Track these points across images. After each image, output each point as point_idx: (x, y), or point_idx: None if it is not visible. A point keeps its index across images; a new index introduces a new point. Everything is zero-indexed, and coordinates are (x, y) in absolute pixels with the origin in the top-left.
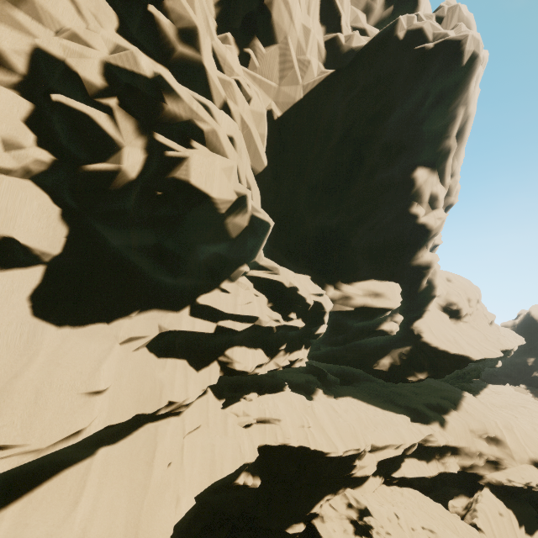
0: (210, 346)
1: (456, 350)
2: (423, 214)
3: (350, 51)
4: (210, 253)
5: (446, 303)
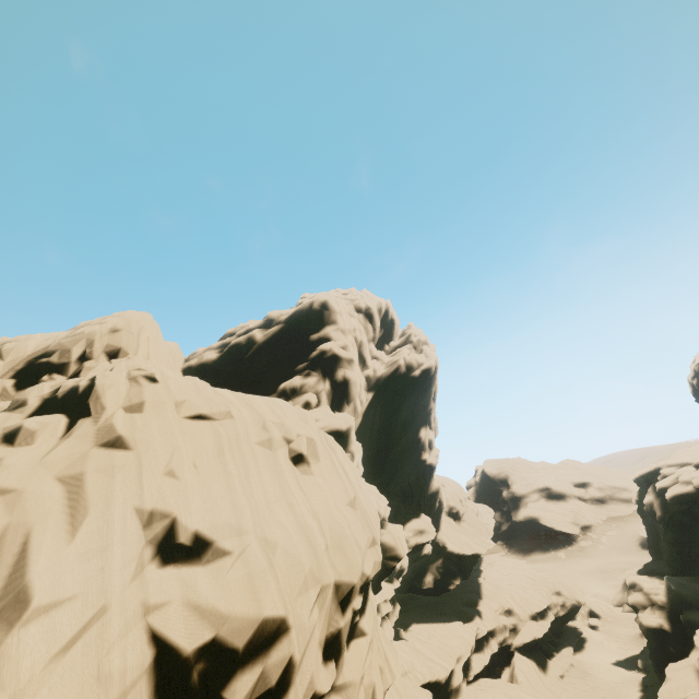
0: None
1: (471, 552)
2: (428, 457)
3: (377, 377)
4: None
5: (449, 509)
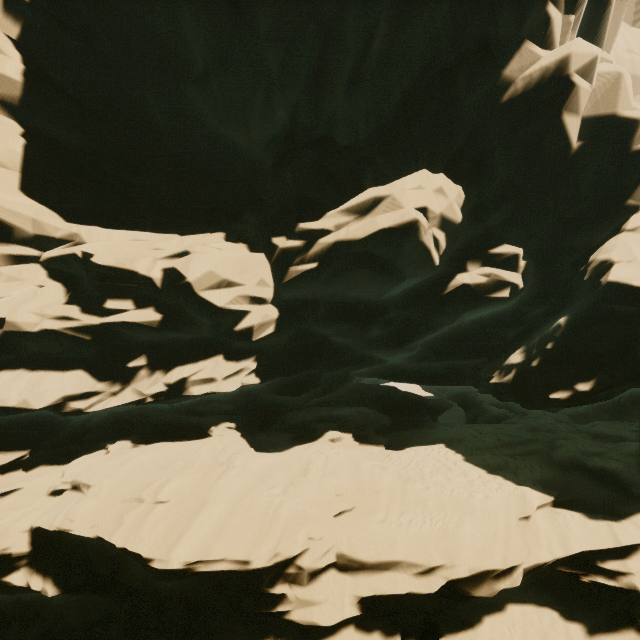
0: None
1: None
2: None
3: None
4: None
5: None
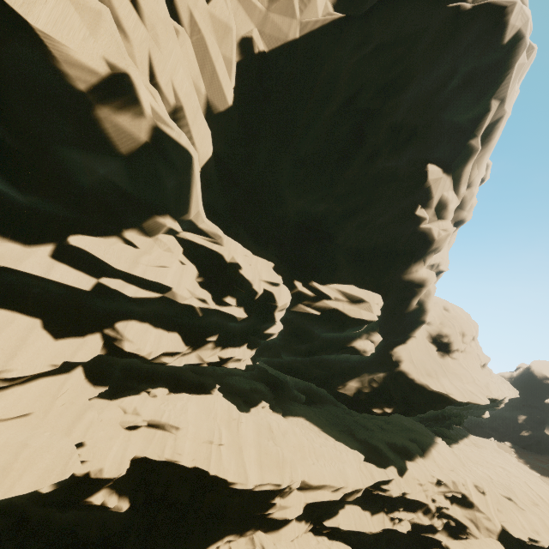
0: (95, 312)
1: (435, 387)
2: (426, 221)
3: None
4: (98, 177)
5: (437, 334)
